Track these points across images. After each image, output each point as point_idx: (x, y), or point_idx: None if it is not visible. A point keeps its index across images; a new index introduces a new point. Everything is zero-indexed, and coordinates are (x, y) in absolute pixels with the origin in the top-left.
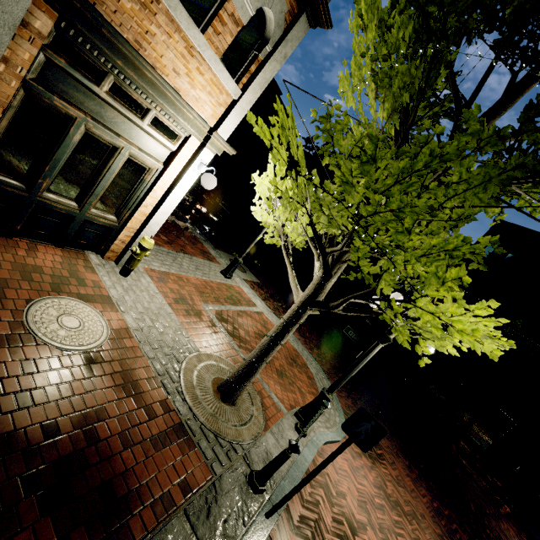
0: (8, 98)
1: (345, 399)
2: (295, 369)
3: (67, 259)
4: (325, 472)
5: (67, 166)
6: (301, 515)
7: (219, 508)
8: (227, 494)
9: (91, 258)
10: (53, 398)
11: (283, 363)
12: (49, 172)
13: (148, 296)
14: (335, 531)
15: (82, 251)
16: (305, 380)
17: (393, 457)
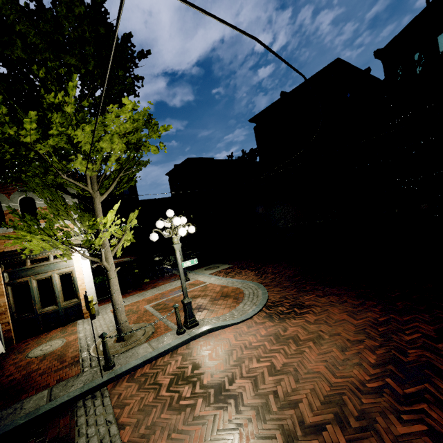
0: (3, 291)
1: (285, 293)
2: (222, 300)
3: (65, 328)
4: (197, 346)
5: (42, 296)
6: (145, 373)
7: (74, 382)
8: (84, 376)
9: (78, 322)
10: (22, 372)
11: (206, 302)
12: (35, 302)
13: (103, 320)
14: (173, 373)
15: (75, 322)
16: (229, 302)
17: (330, 307)
